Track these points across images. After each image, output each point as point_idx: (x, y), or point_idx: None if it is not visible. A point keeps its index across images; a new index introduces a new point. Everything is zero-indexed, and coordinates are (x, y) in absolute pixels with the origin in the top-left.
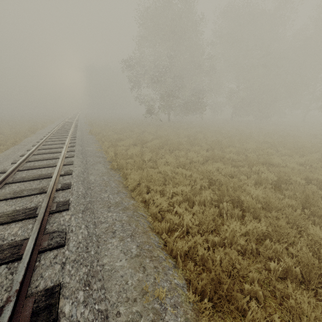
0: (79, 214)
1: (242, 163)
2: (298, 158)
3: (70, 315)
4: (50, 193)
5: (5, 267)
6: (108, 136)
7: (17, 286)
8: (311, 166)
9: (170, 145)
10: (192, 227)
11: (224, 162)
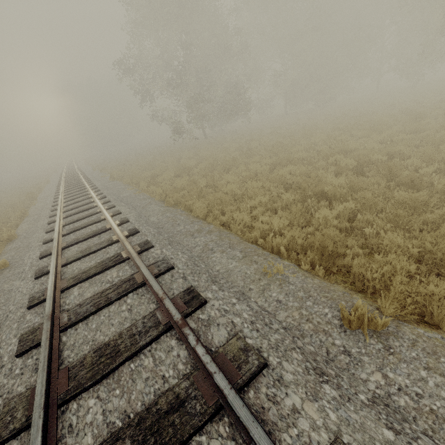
0: (167, 246)
1: (315, 159)
2: (376, 136)
3: (214, 297)
4: (125, 238)
5: (133, 294)
6: (137, 176)
7: (162, 291)
8: (392, 142)
9: (222, 163)
10: (284, 228)
11: (295, 164)
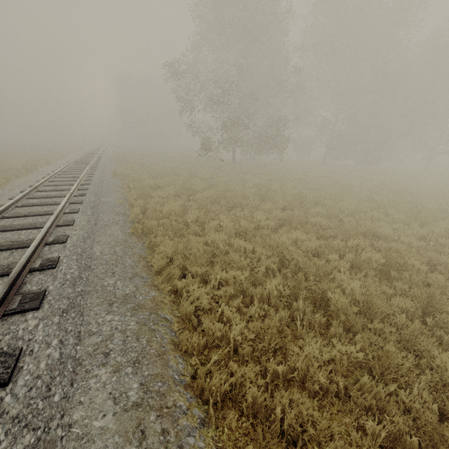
0: (54, 318)
1: (333, 232)
2: (417, 229)
3: None
4: (14, 278)
5: None
6: (141, 180)
7: None
8: (436, 242)
9: (229, 198)
10: (244, 344)
11: (307, 230)
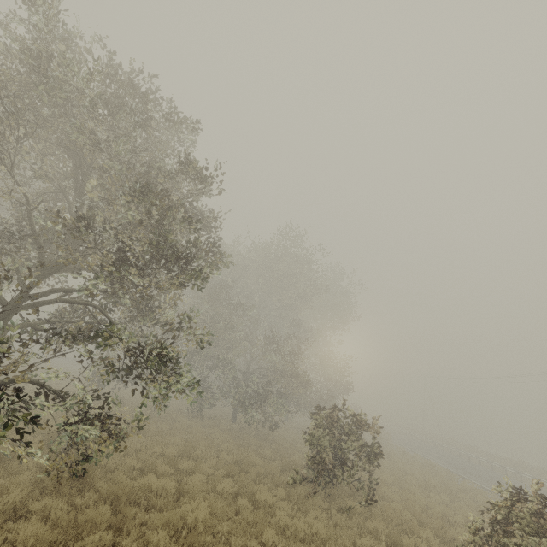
0: None
1: None
2: None
3: None
4: None
5: None
6: None
7: None
8: None
9: None
10: None
11: None
